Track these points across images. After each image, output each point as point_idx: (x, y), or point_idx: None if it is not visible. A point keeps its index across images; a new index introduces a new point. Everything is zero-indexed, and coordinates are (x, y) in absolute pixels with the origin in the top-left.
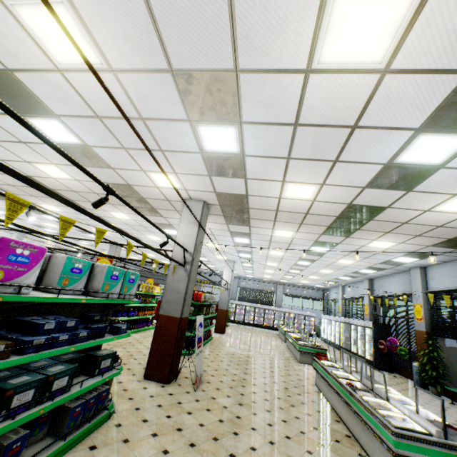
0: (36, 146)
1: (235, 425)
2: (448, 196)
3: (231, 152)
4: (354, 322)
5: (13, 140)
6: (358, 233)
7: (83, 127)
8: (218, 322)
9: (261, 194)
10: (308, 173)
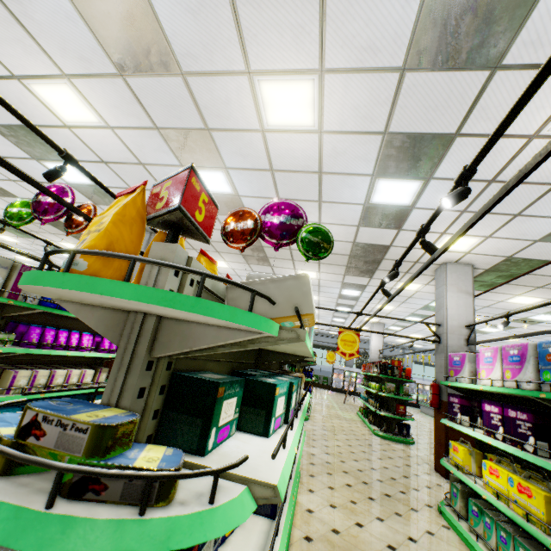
0: (331, 205)
1: None
2: None
3: None
4: None
5: (310, 199)
6: None
7: (445, 190)
8: None
9: None
10: None
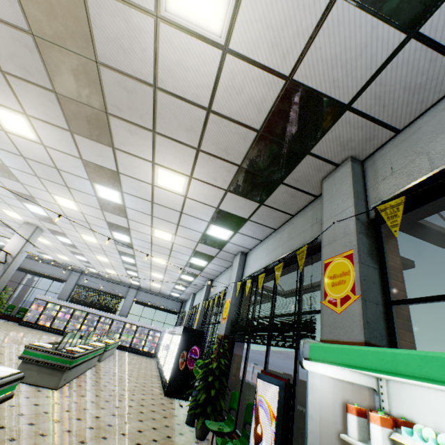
0: None
1: None
2: None
3: None
4: (176, 330)
5: None
6: (119, 133)
7: None
8: None
9: None
10: None
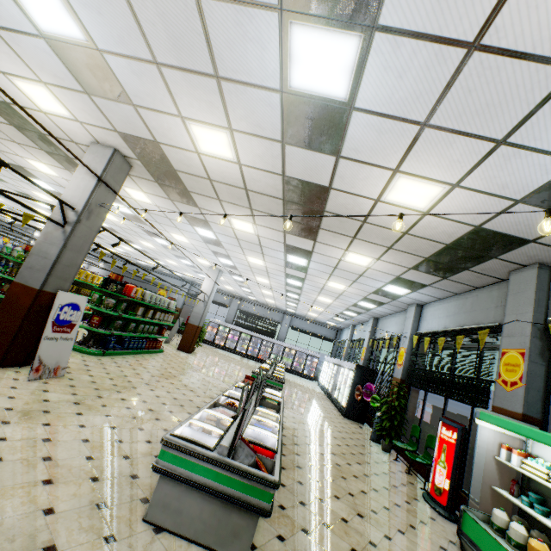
0: None
1: (22, 417)
2: (388, 172)
3: (78, 40)
4: (344, 364)
5: None
6: (323, 236)
7: None
8: (184, 338)
9: (173, 143)
10: (199, 101)
